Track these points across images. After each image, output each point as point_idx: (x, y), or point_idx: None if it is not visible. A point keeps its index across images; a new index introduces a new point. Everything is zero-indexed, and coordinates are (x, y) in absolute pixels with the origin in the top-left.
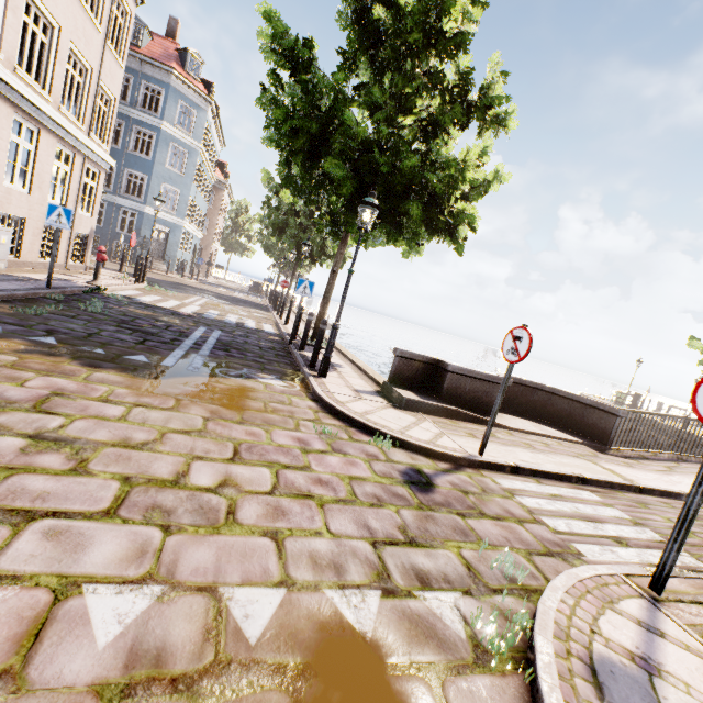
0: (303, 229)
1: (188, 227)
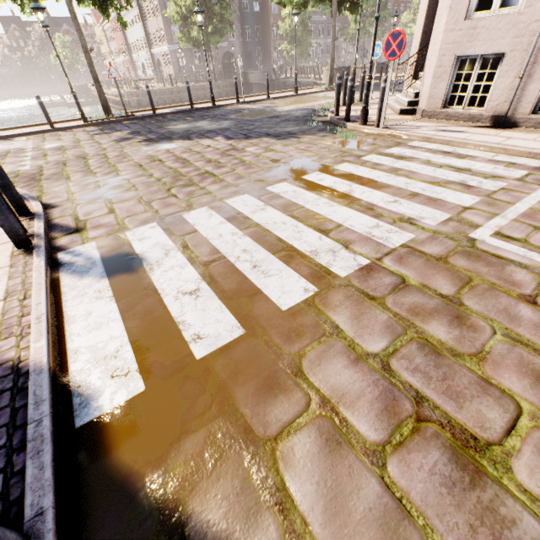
0: None
1: None
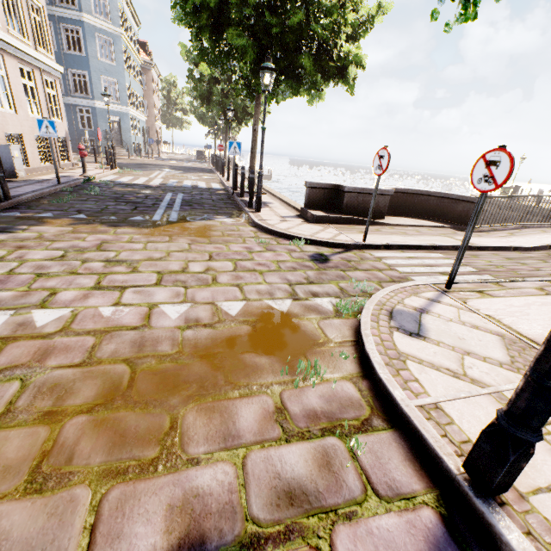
0: (225, 94)
1: (133, 113)
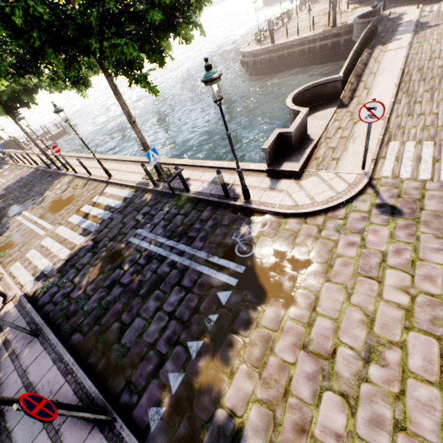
0: None
1: None
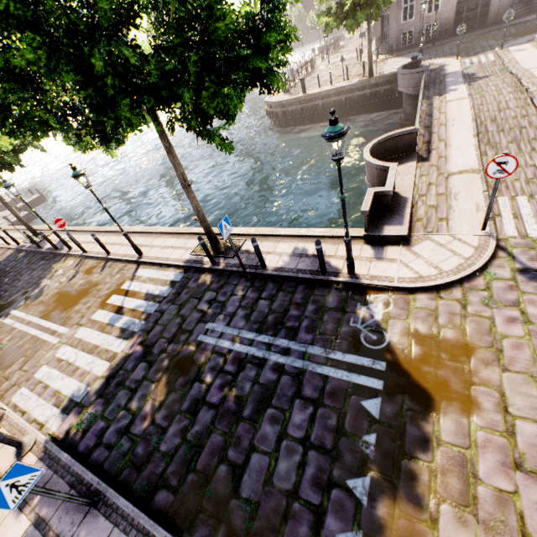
0: None
1: None
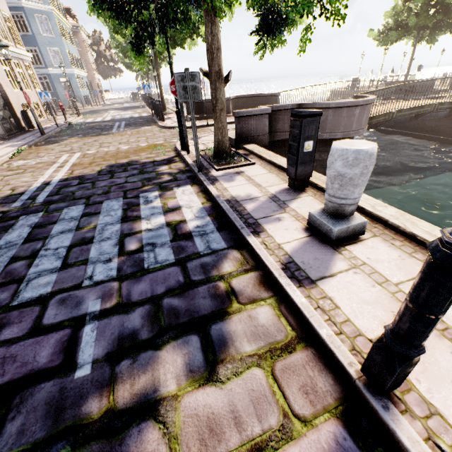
0: None
1: (77, 72)
